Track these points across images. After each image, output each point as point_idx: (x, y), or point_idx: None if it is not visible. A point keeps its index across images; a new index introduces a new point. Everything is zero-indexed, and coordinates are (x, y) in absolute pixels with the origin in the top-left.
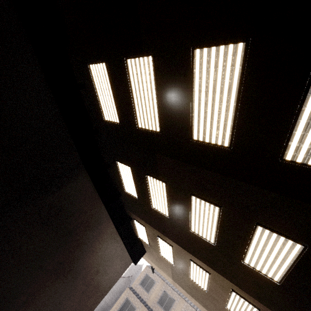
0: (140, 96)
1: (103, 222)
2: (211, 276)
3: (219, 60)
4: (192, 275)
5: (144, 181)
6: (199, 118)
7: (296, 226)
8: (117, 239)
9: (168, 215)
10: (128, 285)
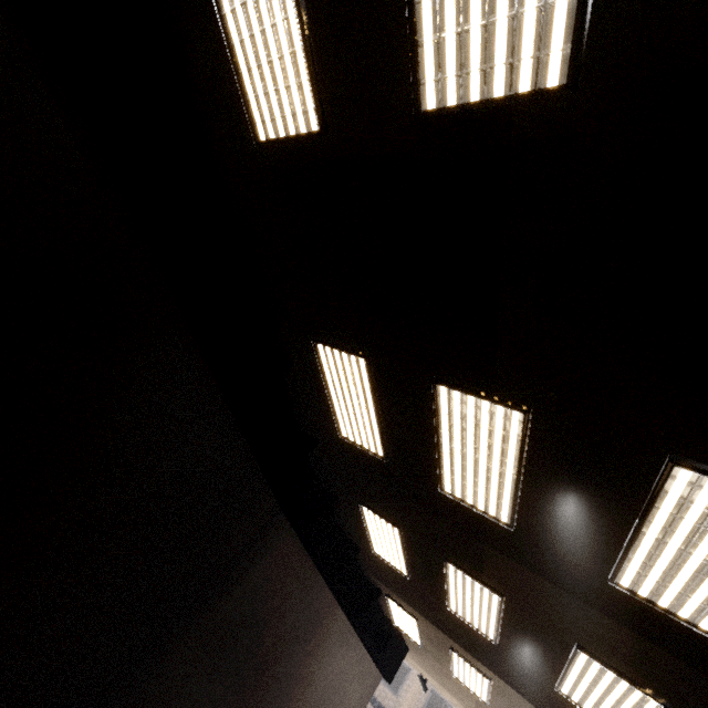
0: (463, 452)
1: (324, 618)
2: None
3: None
4: None
5: (434, 564)
6: (649, 564)
7: None
8: (352, 641)
9: (494, 641)
10: None
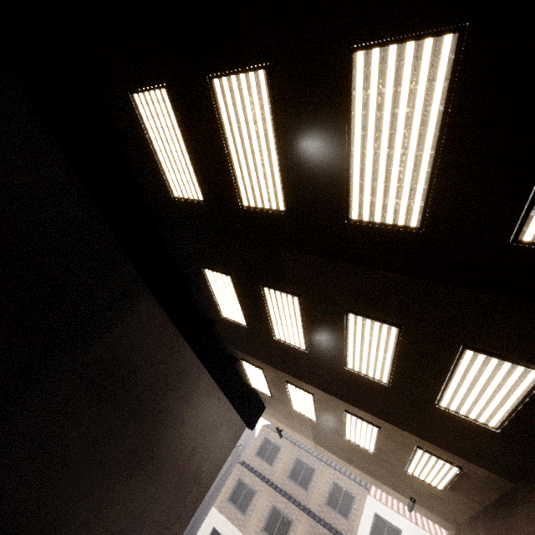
0: (244, 149)
1: (191, 373)
2: (382, 431)
3: (405, 70)
4: (348, 433)
5: (258, 298)
6: (362, 181)
7: (532, 344)
8: (218, 396)
9: (305, 349)
10: (237, 458)
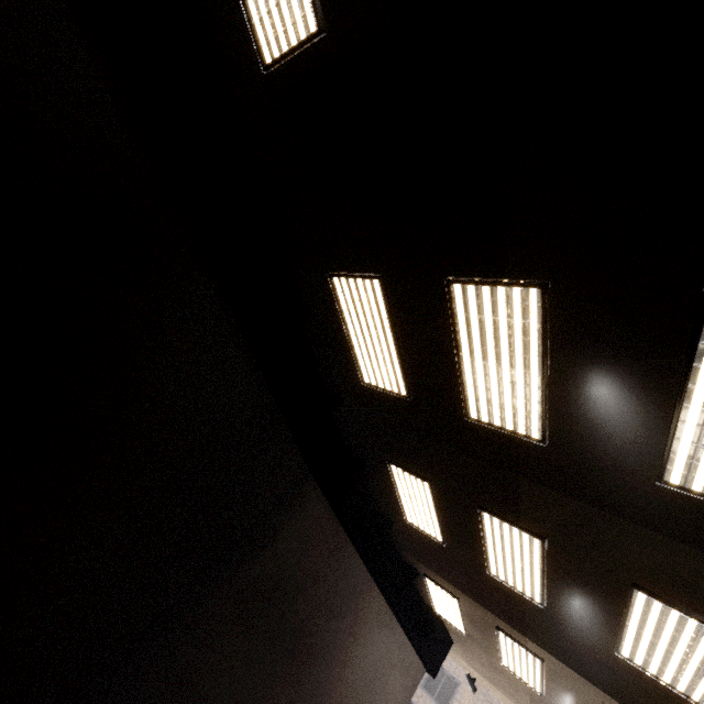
0: (485, 361)
1: (359, 594)
2: None
3: None
4: None
5: (469, 518)
6: (699, 443)
7: None
8: (390, 625)
9: (541, 603)
10: None
